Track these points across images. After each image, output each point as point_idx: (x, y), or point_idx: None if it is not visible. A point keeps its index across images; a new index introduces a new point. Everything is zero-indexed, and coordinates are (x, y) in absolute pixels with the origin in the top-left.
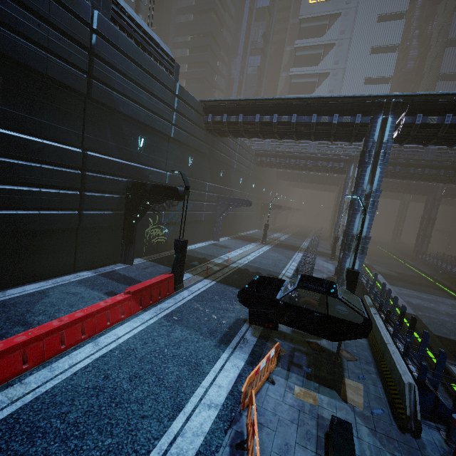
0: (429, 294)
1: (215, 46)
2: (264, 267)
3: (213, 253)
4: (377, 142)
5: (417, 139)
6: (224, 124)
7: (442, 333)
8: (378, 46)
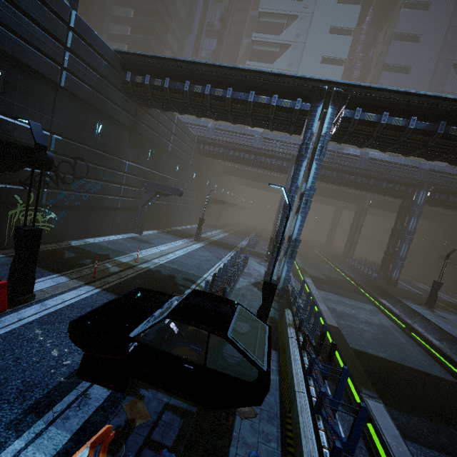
0: (352, 299)
1: (165, 14)
2: (184, 269)
3: (124, 248)
4: (316, 137)
5: (354, 137)
6: (147, 87)
7: (361, 345)
8: (328, 57)
